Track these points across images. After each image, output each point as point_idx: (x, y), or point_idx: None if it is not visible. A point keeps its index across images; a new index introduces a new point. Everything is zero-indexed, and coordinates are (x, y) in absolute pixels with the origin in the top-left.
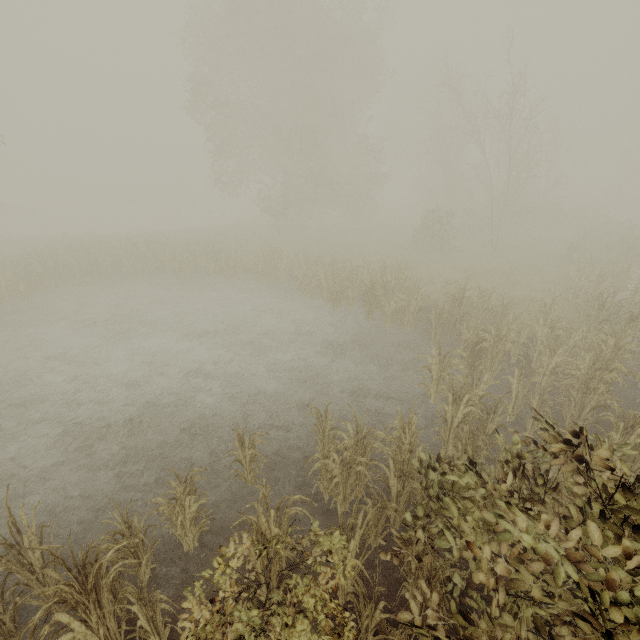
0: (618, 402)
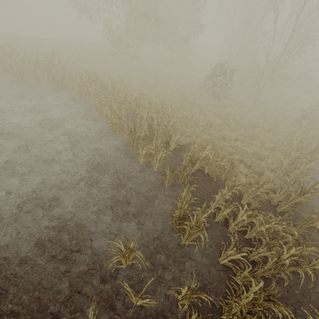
0: (277, 288)
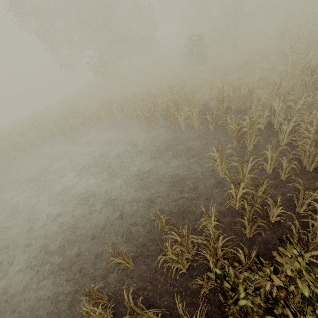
0: None
